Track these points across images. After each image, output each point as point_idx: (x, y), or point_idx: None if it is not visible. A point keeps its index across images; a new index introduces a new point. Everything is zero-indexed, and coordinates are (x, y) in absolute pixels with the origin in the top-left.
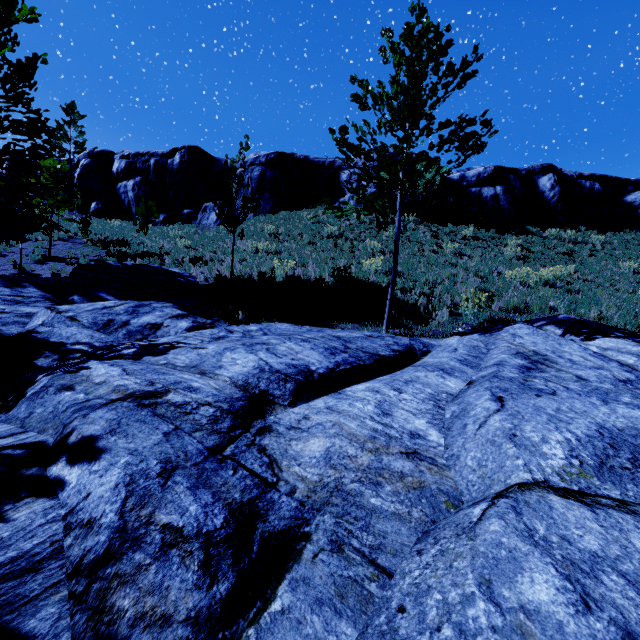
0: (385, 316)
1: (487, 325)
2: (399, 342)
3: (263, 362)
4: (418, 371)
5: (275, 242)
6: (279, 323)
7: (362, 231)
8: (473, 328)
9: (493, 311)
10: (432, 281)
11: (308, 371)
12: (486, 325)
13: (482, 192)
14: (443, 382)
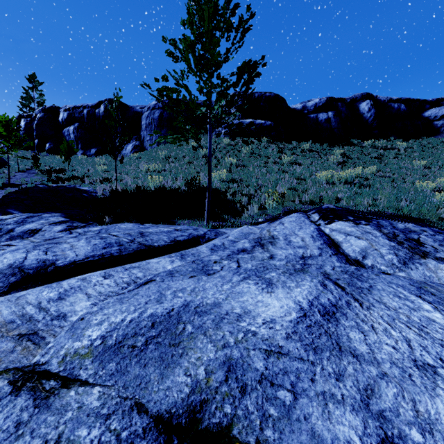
0: (205, 213)
1: (282, 215)
2: (193, 233)
3: (22, 259)
4: (157, 258)
5: (166, 163)
6: (126, 223)
7: (228, 151)
8: (269, 218)
9: (294, 204)
10: (260, 185)
11: (49, 265)
12: (282, 215)
13: (318, 117)
14: (165, 266)
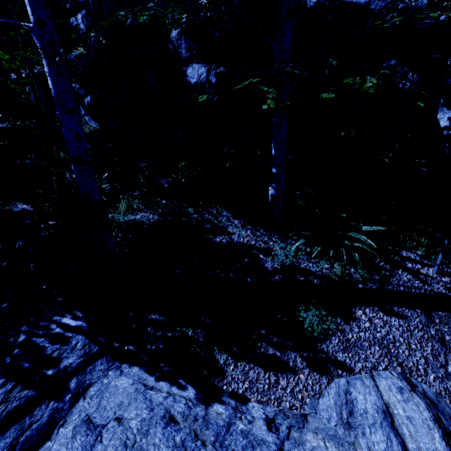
0: None
1: None
2: None
3: None
4: None
5: None
6: None
7: None
8: None
9: None
10: None
11: None
12: None
13: None
14: None
